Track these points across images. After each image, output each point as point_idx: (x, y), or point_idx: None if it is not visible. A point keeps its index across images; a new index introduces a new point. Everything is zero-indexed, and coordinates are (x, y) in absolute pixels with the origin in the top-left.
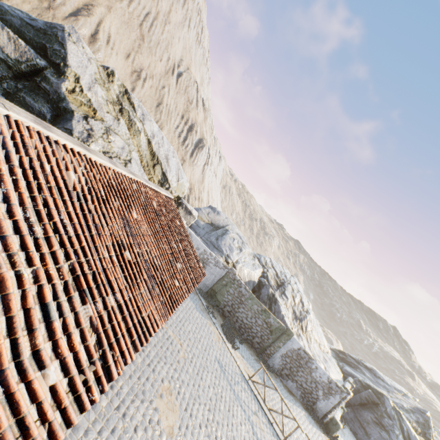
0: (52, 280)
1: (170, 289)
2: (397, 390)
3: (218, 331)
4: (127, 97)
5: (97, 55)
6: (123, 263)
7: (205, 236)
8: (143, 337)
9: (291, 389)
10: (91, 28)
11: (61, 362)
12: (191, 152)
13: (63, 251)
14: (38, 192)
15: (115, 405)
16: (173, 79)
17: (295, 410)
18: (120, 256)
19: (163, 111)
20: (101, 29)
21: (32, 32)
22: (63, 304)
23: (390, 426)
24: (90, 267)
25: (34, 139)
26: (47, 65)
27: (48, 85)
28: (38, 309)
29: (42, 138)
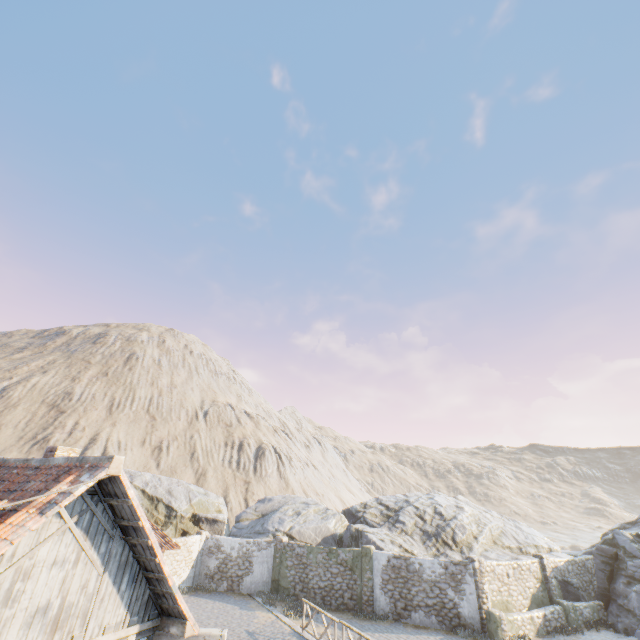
0: None
1: None
2: None
3: (273, 614)
4: None
5: None
6: None
7: (249, 531)
8: None
9: (423, 623)
10: (100, 450)
11: None
12: (253, 467)
13: None
14: None
15: None
16: (200, 422)
17: (414, 637)
18: None
19: (201, 456)
20: (109, 443)
21: None
22: None
23: (639, 568)
24: None
25: None
26: None
27: None
28: None
29: None
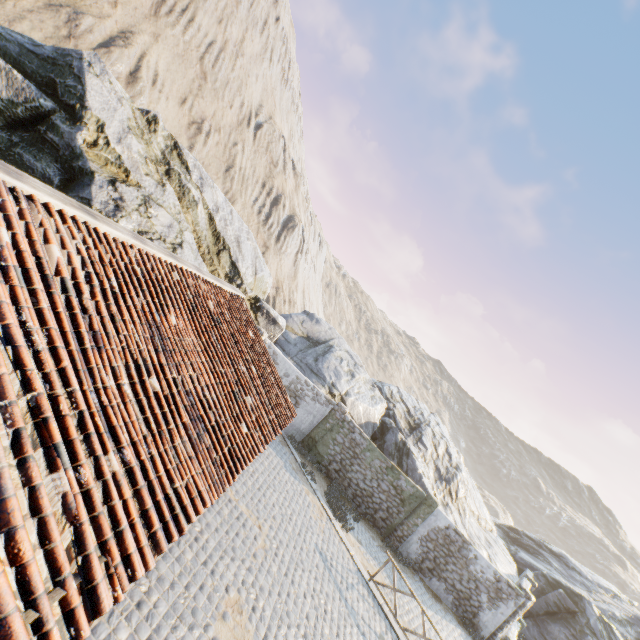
0: None
1: (231, 438)
2: (602, 589)
3: (320, 503)
4: (177, 154)
5: (139, 100)
6: (143, 397)
7: (299, 355)
8: (173, 525)
9: (438, 592)
10: (130, 63)
11: None
12: (277, 235)
13: (19, 377)
14: None
15: (142, 638)
16: (249, 132)
17: (446, 627)
18: (140, 384)
19: (236, 178)
20: (144, 64)
21: (36, 63)
22: (4, 474)
23: None
24: (74, 403)
25: None
26: (55, 108)
27: (57, 136)
28: None
29: None
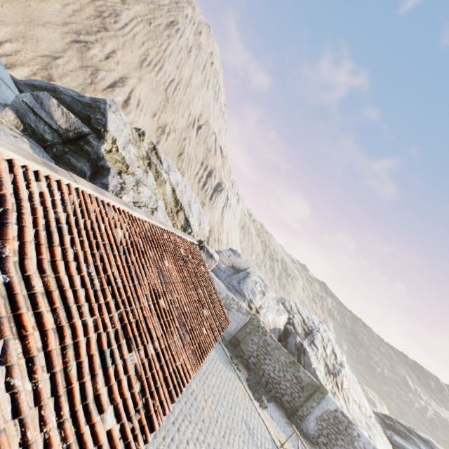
0: (107, 328)
1: (198, 337)
2: None
3: (243, 386)
4: (155, 153)
5: (128, 116)
6: (159, 311)
7: (227, 279)
8: (178, 387)
9: None
10: (125, 96)
11: (114, 408)
12: (210, 195)
13: (114, 302)
14: (96, 249)
15: None
16: (194, 131)
17: None
18: (156, 304)
19: (185, 160)
20: (132, 95)
21: (80, 106)
22: (115, 351)
23: None
24: (134, 315)
25: (94, 204)
26: (90, 132)
27: (90, 147)
28: (98, 356)
29: (99, 202)
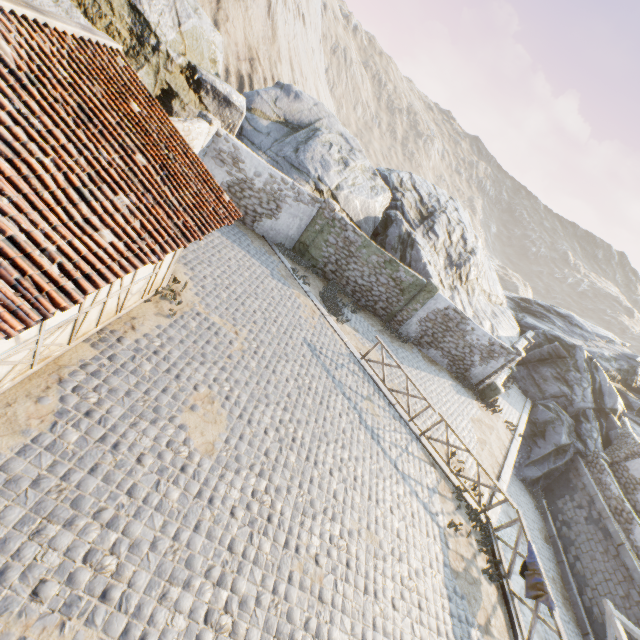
0: None
1: (65, 252)
2: (599, 338)
3: (313, 303)
4: None
5: None
6: None
7: (273, 148)
8: None
9: (435, 358)
10: None
11: None
12: None
13: None
14: None
15: (96, 438)
16: None
17: (437, 382)
18: None
19: None
20: None
21: None
22: None
23: (576, 380)
24: None
25: None
26: None
27: None
28: None
29: None
